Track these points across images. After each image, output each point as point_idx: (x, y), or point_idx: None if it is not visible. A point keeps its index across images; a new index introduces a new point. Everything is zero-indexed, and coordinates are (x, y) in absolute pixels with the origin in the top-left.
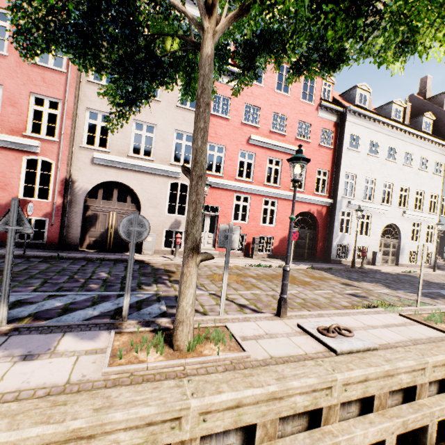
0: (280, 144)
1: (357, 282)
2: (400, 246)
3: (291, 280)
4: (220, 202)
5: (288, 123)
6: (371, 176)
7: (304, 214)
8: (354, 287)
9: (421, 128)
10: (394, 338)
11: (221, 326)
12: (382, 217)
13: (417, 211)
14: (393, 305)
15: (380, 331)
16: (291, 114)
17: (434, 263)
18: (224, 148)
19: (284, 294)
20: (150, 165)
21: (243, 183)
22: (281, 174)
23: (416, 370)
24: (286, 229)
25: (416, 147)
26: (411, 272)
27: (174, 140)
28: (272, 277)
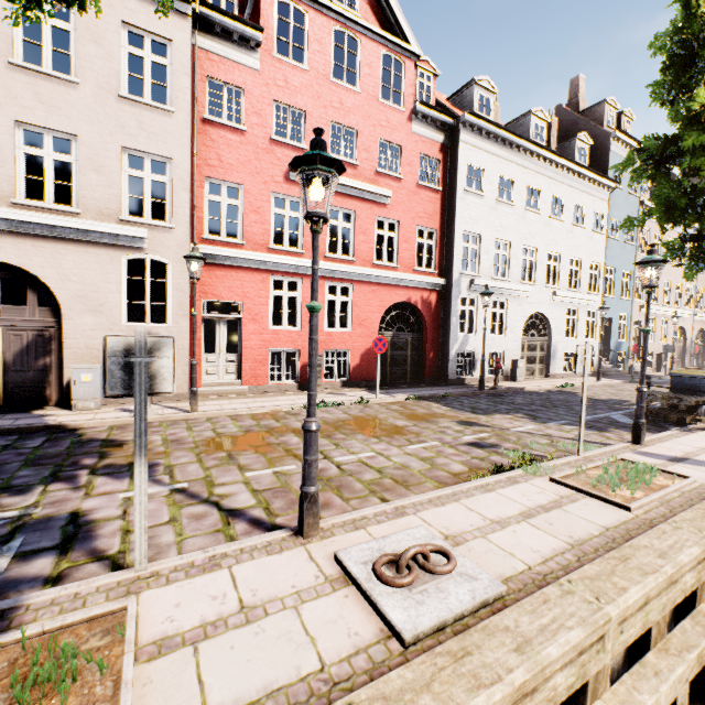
0: (348, 183)
1: (485, 416)
2: (551, 347)
3: (371, 428)
4: (243, 294)
5: (361, 143)
6: (504, 236)
7: (405, 307)
8: (480, 427)
9: (574, 158)
10: (541, 550)
11: (114, 612)
12: (523, 303)
13: (573, 291)
14: (540, 456)
15: (514, 532)
16: (365, 126)
17: (599, 368)
18: (240, 189)
19: (310, 485)
20: (70, 223)
21: (284, 255)
22: (355, 238)
23: (586, 650)
24: (372, 335)
25: (567, 189)
26: (567, 387)
27: (124, 171)
28: (336, 427)
